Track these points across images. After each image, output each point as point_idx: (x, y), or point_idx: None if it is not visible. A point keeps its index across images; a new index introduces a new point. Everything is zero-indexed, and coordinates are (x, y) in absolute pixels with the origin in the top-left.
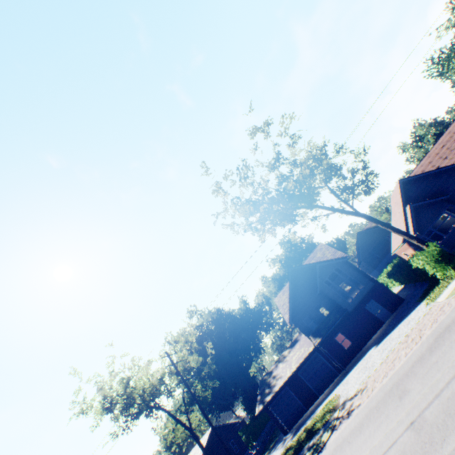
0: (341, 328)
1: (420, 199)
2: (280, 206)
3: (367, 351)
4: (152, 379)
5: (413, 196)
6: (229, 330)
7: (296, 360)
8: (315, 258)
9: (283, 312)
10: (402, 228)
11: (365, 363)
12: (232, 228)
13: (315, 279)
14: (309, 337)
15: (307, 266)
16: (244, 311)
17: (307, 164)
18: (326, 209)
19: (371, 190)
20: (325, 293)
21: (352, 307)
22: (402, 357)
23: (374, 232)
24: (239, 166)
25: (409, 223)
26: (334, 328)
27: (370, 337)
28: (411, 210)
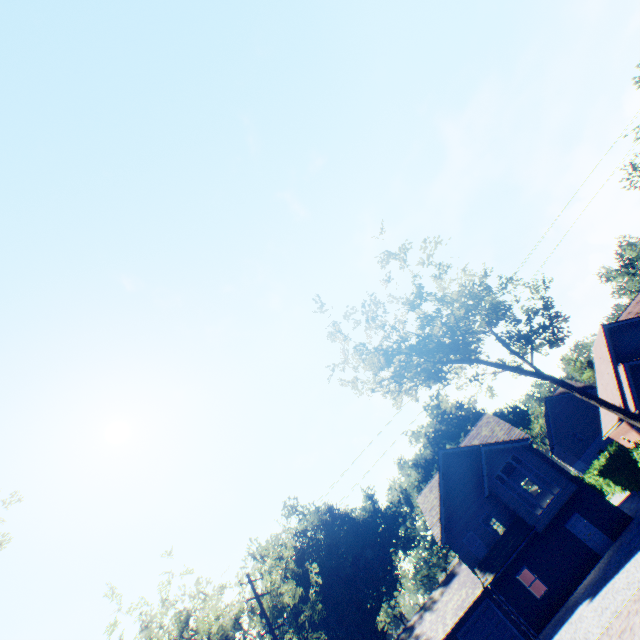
0: (527, 560)
1: (639, 354)
2: (423, 358)
3: (576, 607)
4: (223, 619)
5: (627, 350)
6: (346, 544)
7: (453, 610)
8: (479, 436)
9: (430, 522)
10: (615, 398)
11: (573, 631)
12: (354, 386)
13: (480, 471)
14: (474, 570)
15: (467, 450)
16: (369, 513)
17: (461, 301)
18: (492, 365)
19: (559, 340)
20: (497, 495)
21: (543, 524)
22: (636, 628)
23: (572, 398)
24: (365, 301)
25: (626, 391)
26: (515, 557)
27: (579, 581)
28: (627, 372)
